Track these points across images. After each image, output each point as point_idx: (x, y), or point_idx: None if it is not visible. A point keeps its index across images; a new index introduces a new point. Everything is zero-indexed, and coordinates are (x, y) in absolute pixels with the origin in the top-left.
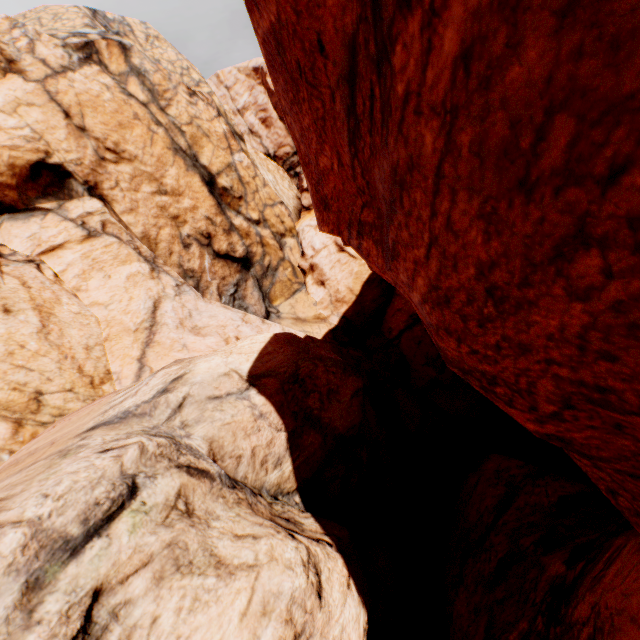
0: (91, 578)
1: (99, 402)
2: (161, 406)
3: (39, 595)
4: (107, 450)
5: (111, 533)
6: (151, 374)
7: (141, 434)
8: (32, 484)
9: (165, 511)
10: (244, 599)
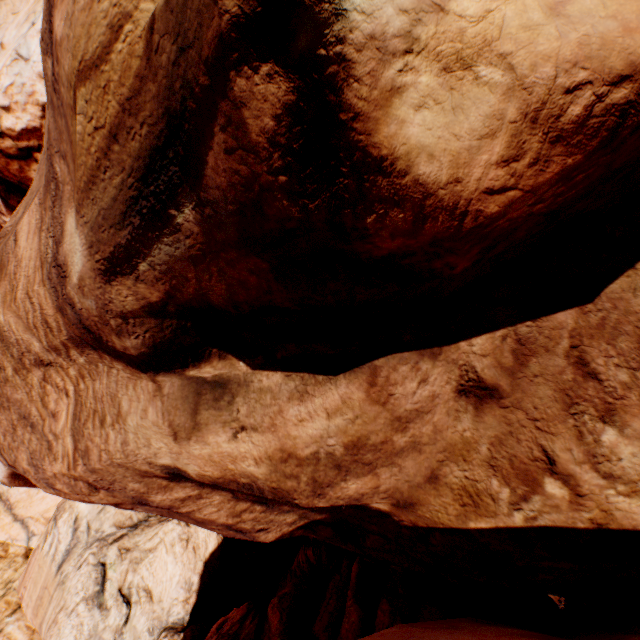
0: (115, 589)
1: (36, 559)
2: (81, 535)
3: (105, 604)
4: (81, 566)
5: (110, 578)
6: (53, 527)
7: (86, 550)
8: (66, 597)
9: (120, 557)
10: (165, 549)
